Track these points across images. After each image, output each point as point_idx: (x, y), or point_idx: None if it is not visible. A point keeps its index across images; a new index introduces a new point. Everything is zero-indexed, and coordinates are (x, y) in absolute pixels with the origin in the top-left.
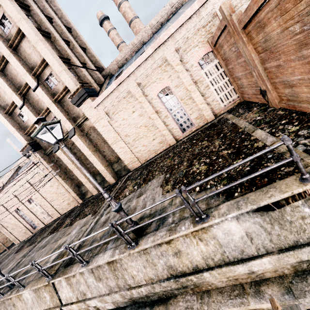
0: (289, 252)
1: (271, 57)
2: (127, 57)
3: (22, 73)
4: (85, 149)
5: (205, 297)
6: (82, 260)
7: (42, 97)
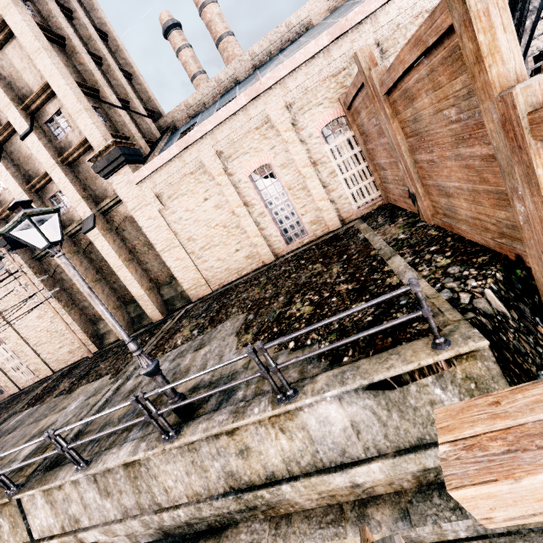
0: (410, 454)
1: (422, 146)
2: (206, 101)
3: (2, 103)
4: (111, 256)
5: (282, 525)
6: (78, 459)
7: (38, 152)
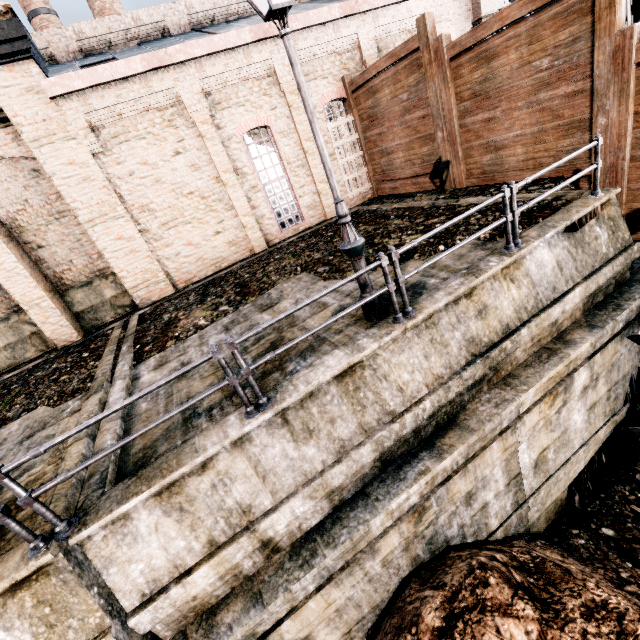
0: (593, 276)
1: (483, 106)
2: (114, 40)
3: None
4: None
5: (511, 381)
6: (259, 392)
7: None
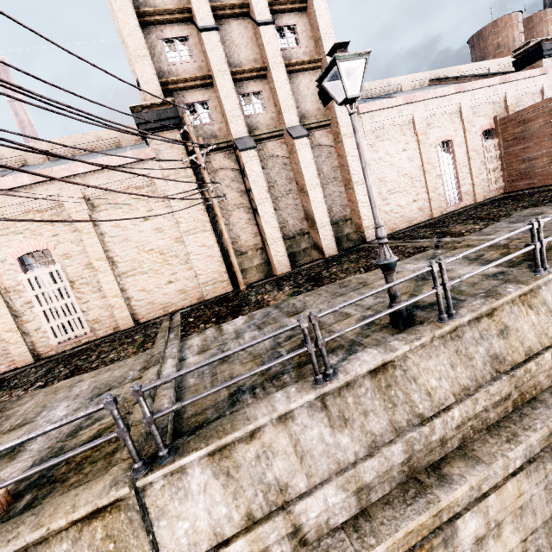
0: None
1: None
2: None
3: None
4: (310, 171)
5: None
6: None
7: (269, 44)
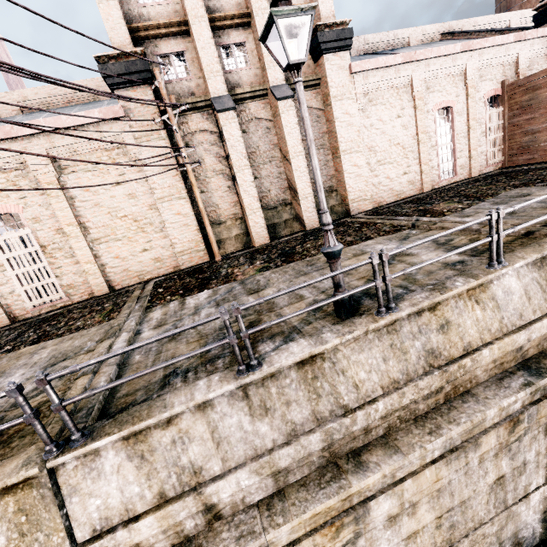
0: None
1: None
2: None
3: None
4: (294, 137)
5: None
6: None
7: None
